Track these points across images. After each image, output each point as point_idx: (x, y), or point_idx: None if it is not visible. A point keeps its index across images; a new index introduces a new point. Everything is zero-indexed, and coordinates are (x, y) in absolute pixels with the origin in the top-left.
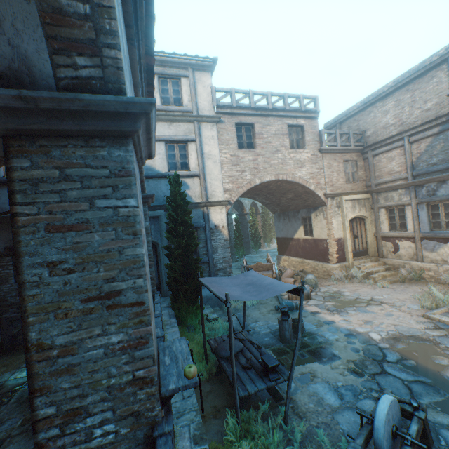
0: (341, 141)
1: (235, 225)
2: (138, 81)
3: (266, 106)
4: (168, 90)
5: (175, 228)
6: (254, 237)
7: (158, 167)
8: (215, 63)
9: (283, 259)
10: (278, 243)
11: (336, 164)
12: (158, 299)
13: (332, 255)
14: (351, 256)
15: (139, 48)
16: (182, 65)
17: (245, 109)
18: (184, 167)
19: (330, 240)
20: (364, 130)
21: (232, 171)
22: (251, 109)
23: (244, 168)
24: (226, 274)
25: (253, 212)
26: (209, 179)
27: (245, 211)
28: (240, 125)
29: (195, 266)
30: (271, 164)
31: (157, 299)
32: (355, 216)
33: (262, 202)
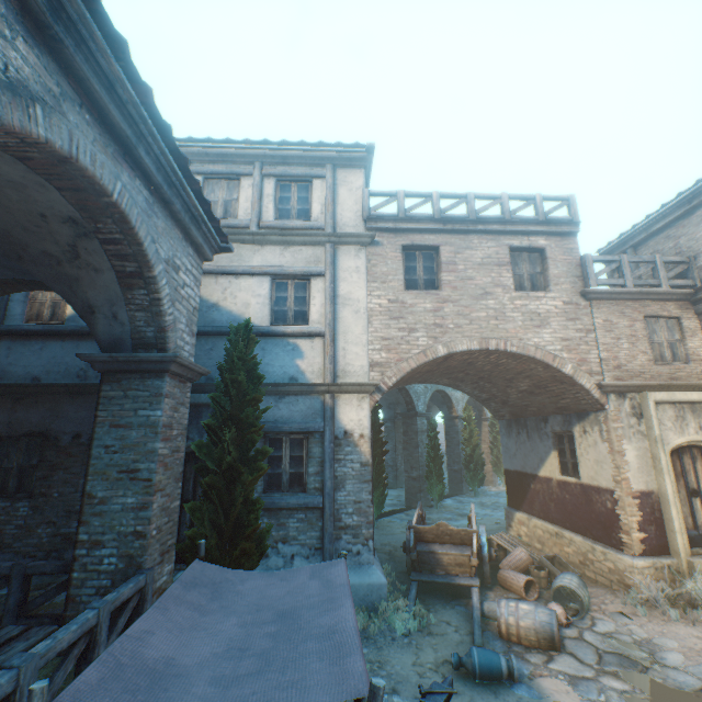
0: (634, 276)
1: (429, 435)
2: (125, 135)
3: (464, 217)
4: (291, 198)
5: (213, 428)
6: (470, 462)
7: (253, 317)
8: (372, 153)
9: (516, 520)
10: (508, 482)
11: (626, 323)
12: (116, 592)
13: (629, 531)
14: (686, 543)
15: (98, 60)
16: (316, 161)
17: (421, 222)
18: (300, 319)
19: (621, 493)
20: (692, 253)
21: (389, 329)
22: (433, 220)
23: (414, 323)
24: (358, 540)
25: (470, 414)
26: (342, 341)
27: (454, 411)
28: (413, 249)
29: (248, 518)
30: (473, 318)
31: (115, 592)
32: (687, 441)
33: (475, 395)
